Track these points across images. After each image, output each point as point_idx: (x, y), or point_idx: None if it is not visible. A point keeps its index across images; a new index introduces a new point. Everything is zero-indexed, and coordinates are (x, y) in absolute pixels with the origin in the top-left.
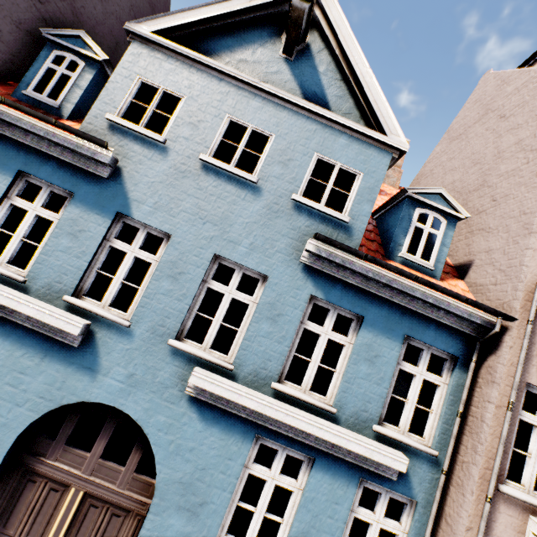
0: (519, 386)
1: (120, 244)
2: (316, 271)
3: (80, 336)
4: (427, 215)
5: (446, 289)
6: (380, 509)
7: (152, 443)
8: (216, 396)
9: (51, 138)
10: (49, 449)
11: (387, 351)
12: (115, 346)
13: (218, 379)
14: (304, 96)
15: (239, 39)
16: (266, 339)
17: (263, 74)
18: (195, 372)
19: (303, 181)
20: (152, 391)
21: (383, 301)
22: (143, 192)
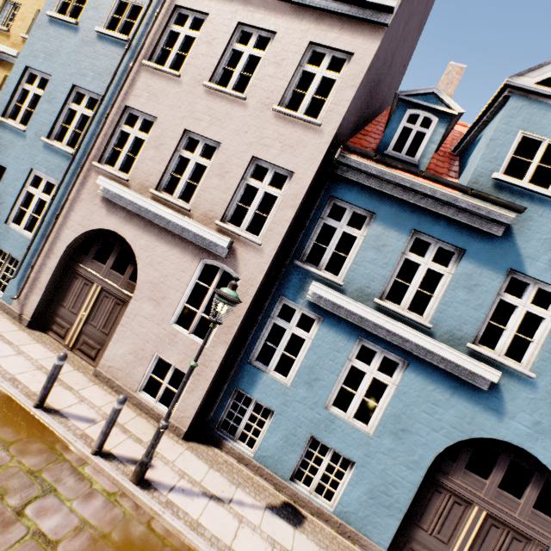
0: None
1: (510, 298)
2: None
3: (489, 382)
4: None
5: None
6: None
7: None
8: None
9: (453, 202)
10: (450, 468)
11: None
12: (518, 394)
13: None
14: None
15: None
16: None
17: None
18: None
19: None
20: None
21: None
22: (535, 249)
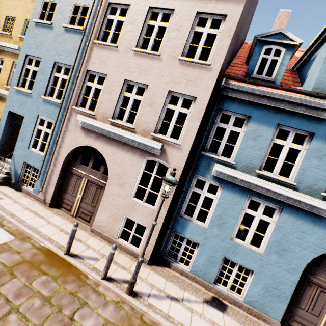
0: None
1: None
2: None
3: None
4: None
5: None
6: None
7: None
8: None
9: (304, 103)
10: (316, 271)
11: None
12: None
13: None
14: None
15: None
16: None
17: None
18: None
19: None
20: None
21: None
22: None
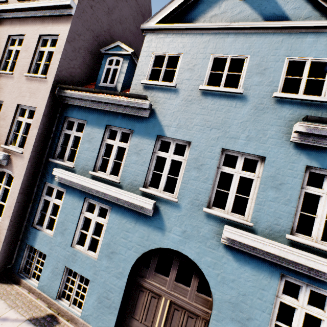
0: None
1: (162, 153)
2: (307, 146)
3: (152, 210)
4: None
5: None
6: None
7: (205, 274)
8: (243, 245)
9: (118, 103)
10: (146, 273)
11: None
12: (171, 214)
13: (244, 233)
14: (265, 20)
15: (208, 3)
16: (273, 203)
17: (229, 18)
18: (227, 229)
19: (279, 81)
20: (198, 241)
21: None
22: (169, 120)
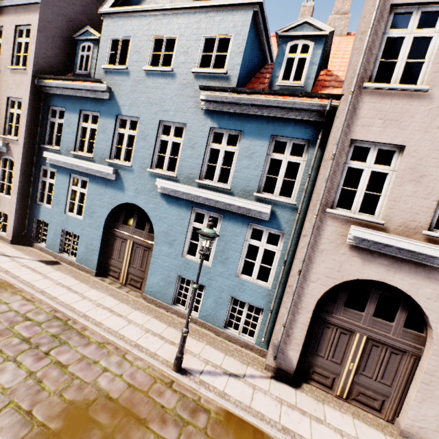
0: (344, 143)
1: (121, 130)
2: (212, 112)
3: (115, 175)
4: (298, 45)
5: (284, 91)
6: (263, 239)
7: (150, 217)
8: (170, 191)
9: (84, 89)
10: (118, 226)
11: (259, 149)
12: (128, 178)
13: (167, 181)
14: None
15: None
16: (190, 158)
17: None
18: (158, 180)
19: (197, 58)
20: (145, 194)
21: (254, 118)
22: (124, 100)
